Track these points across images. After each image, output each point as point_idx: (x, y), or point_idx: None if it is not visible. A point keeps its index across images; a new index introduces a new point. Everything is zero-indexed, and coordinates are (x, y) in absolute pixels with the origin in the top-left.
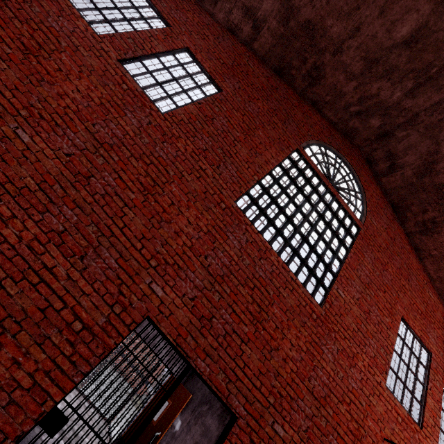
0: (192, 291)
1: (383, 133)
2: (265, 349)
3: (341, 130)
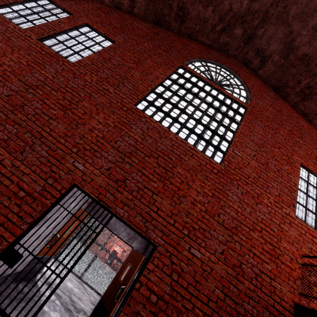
0: (107, 164)
1: (248, 37)
2: (174, 197)
3: (216, 48)
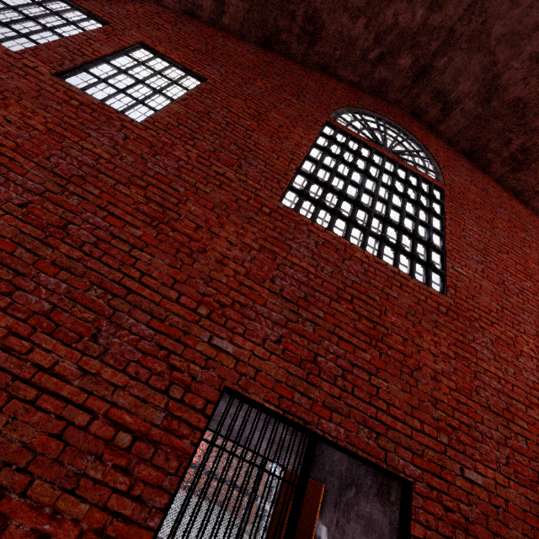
0: (273, 331)
1: (420, 71)
2: (404, 374)
3: (367, 88)
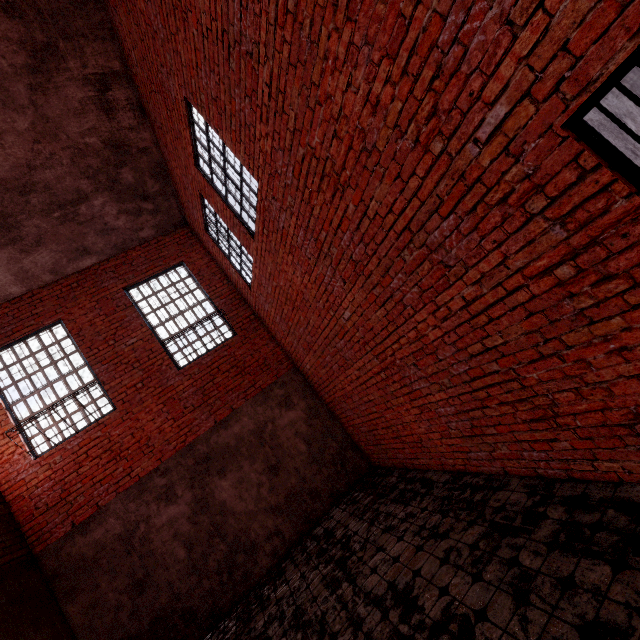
0: None
1: None
2: None
3: None
